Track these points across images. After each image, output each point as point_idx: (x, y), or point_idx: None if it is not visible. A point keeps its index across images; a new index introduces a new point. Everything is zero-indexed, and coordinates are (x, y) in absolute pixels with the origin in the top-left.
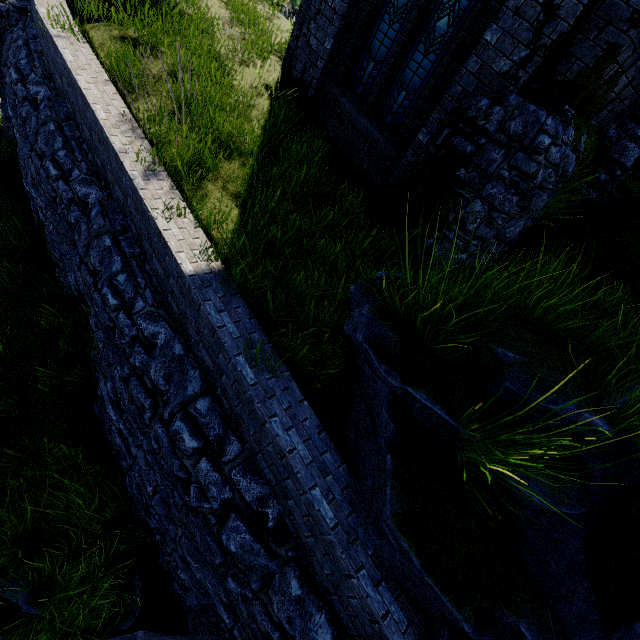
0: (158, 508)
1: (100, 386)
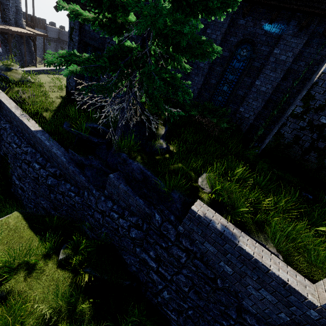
0: (33, 197)
1: (13, 178)
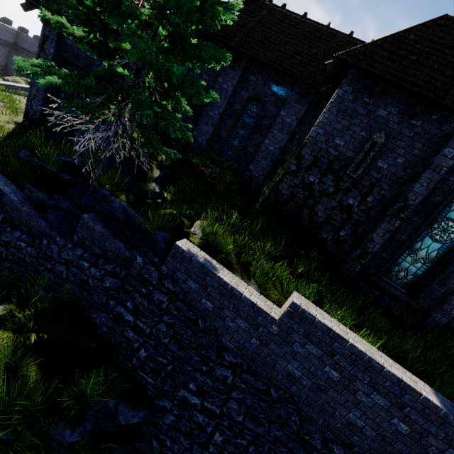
0: None
1: None
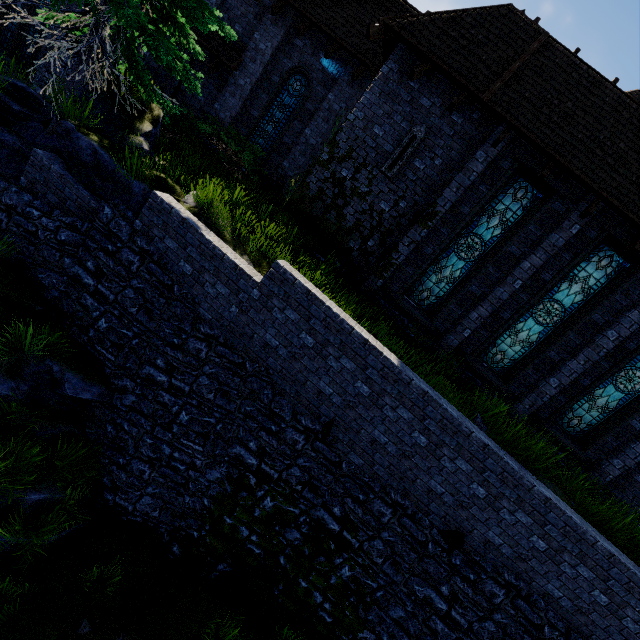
0: None
1: None
